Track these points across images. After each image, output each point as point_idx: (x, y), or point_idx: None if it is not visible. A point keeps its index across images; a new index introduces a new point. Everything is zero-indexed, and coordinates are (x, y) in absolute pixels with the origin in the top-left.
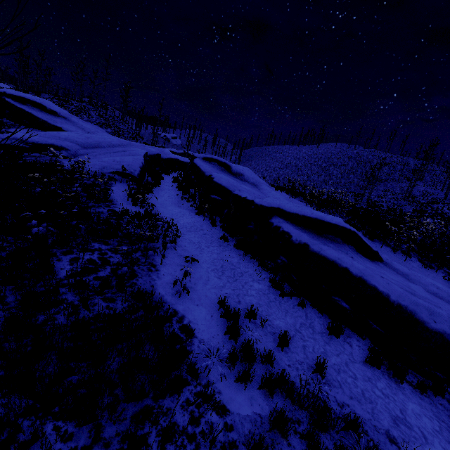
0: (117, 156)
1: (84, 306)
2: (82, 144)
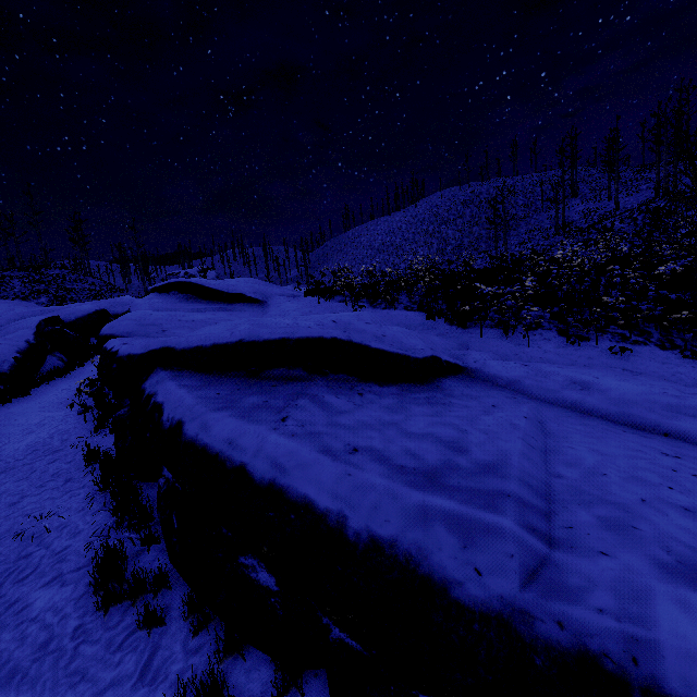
0: None
1: None
2: None
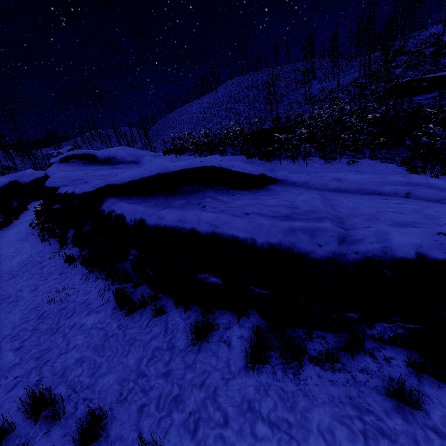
0: None
1: None
2: None
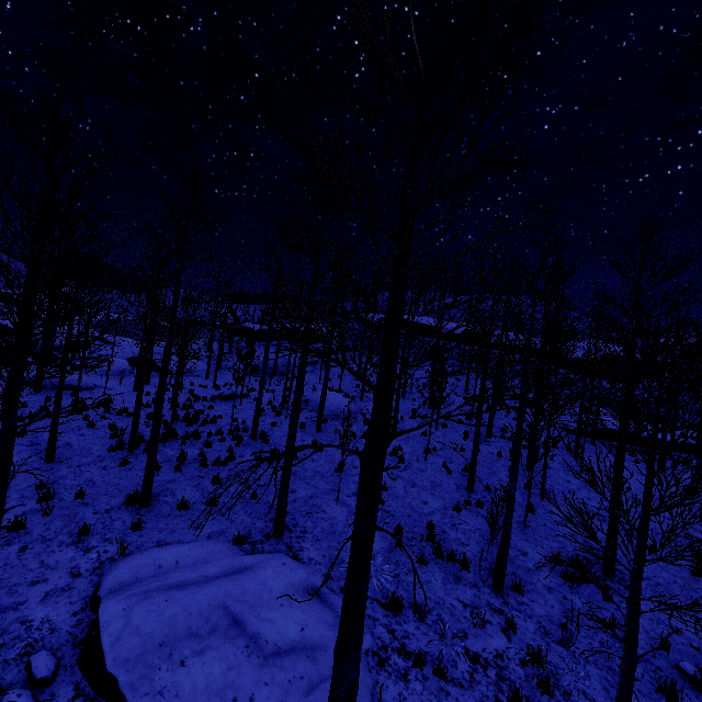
0: None
1: None
2: None
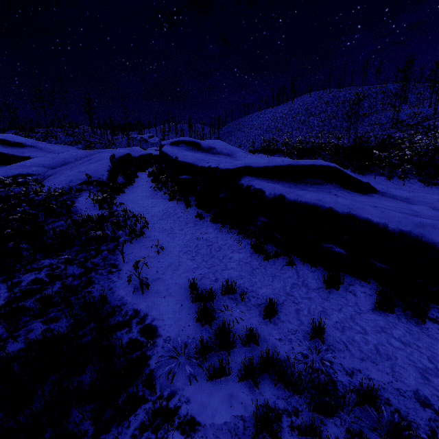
0: (83, 166)
1: (12, 338)
2: (49, 166)
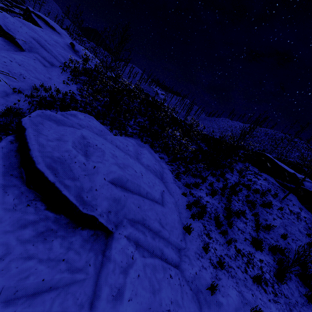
0: None
1: None
2: None
